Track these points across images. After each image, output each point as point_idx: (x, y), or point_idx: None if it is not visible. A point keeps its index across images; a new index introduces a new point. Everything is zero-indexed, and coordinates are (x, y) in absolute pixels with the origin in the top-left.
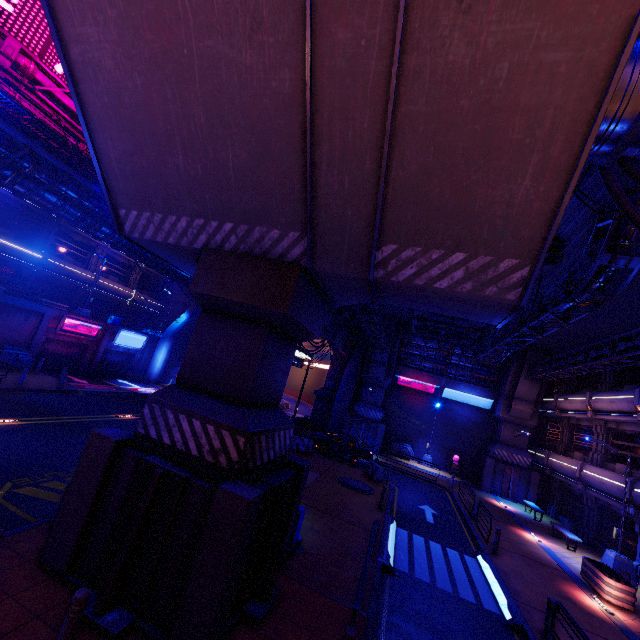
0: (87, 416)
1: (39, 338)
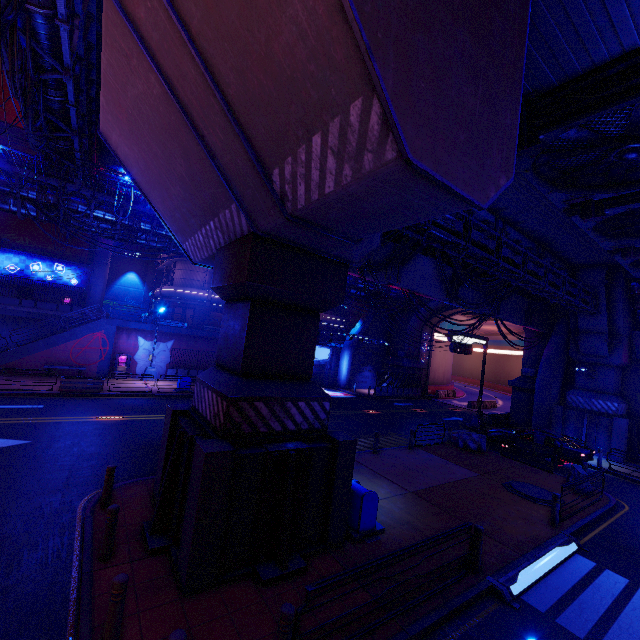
0: None
1: None
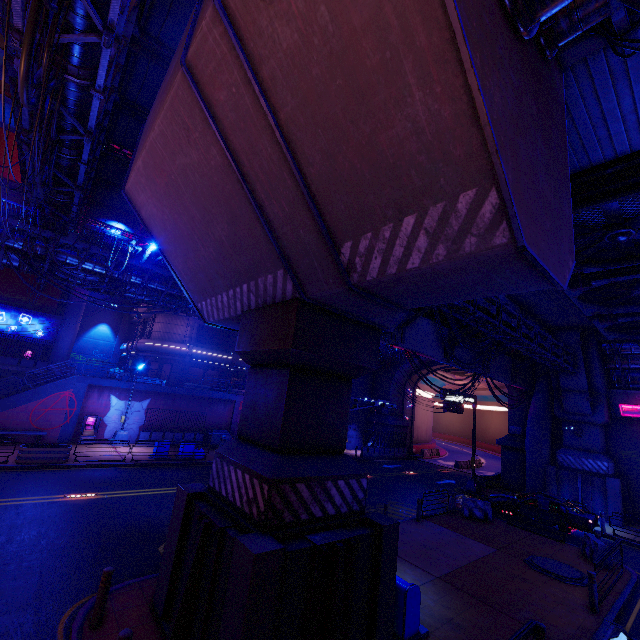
0: None
1: (235, 420)
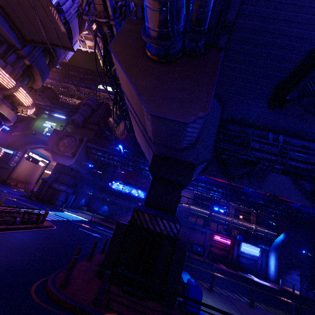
0: (199, 267)
1: (206, 243)
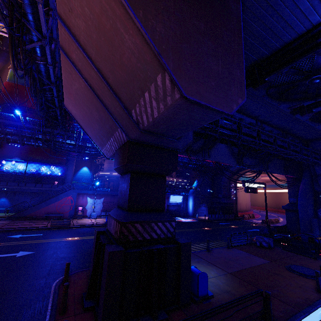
0: None
1: None
